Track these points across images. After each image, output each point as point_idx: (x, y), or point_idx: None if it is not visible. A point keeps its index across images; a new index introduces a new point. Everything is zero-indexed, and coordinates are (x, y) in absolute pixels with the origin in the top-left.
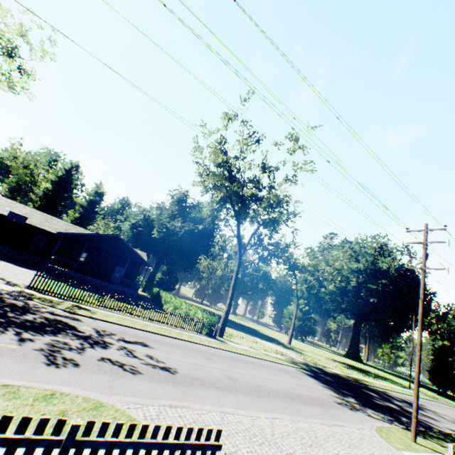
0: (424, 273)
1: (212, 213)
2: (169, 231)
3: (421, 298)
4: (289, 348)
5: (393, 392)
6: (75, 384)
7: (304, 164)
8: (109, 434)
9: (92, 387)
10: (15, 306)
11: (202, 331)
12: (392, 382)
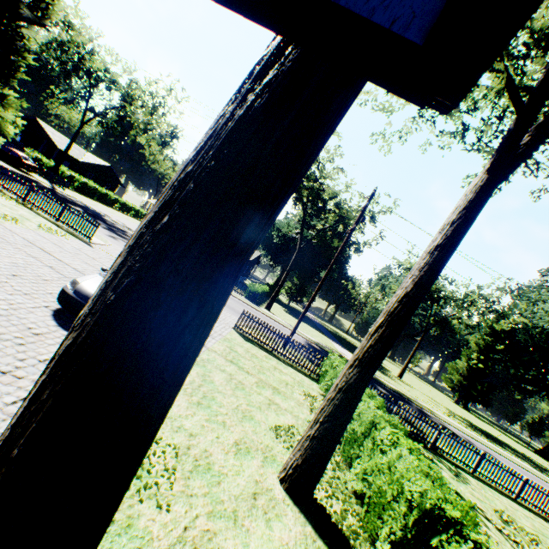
0: (348, 233)
1: (333, 222)
2: (286, 236)
3: (336, 254)
4: (379, 369)
5: (460, 432)
6: (106, 237)
7: (335, 150)
8: (95, 236)
9: (110, 240)
10: (126, 234)
11: (244, 295)
12: (543, 472)
